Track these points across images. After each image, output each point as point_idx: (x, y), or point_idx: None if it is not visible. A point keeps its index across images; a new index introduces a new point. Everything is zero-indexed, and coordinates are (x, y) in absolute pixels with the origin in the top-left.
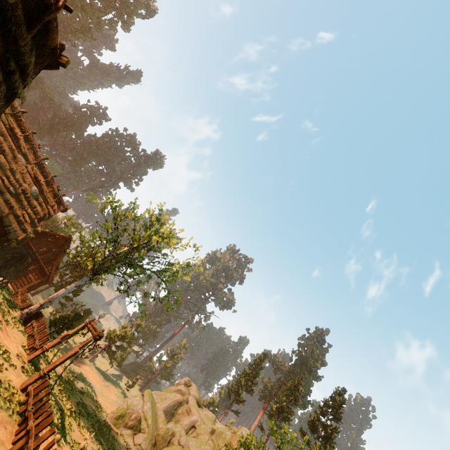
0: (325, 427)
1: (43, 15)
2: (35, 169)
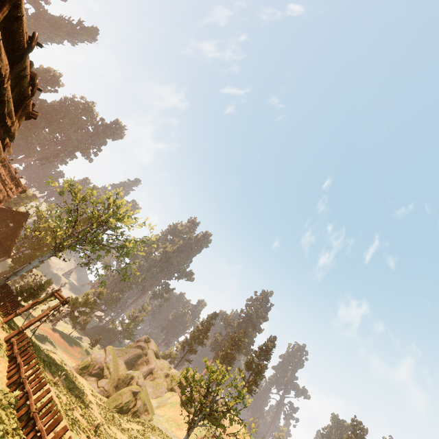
0: (257, 365)
1: (24, 101)
2: None
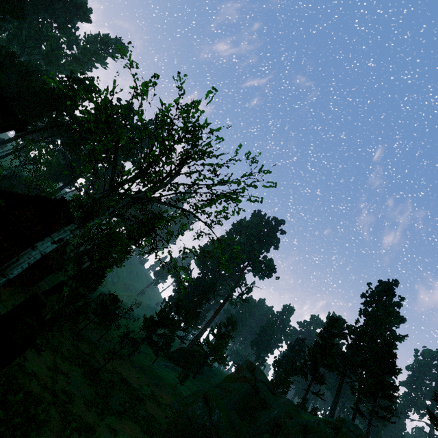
0: None
1: None
2: None
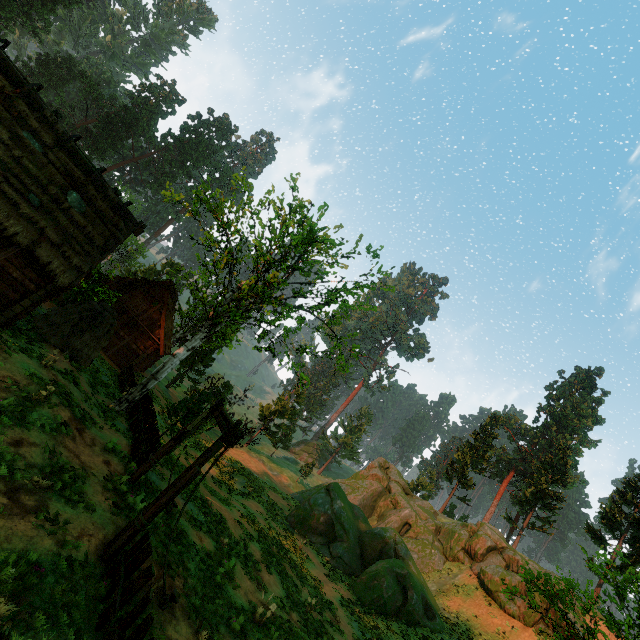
0: (635, 523)
1: None
2: (63, 158)
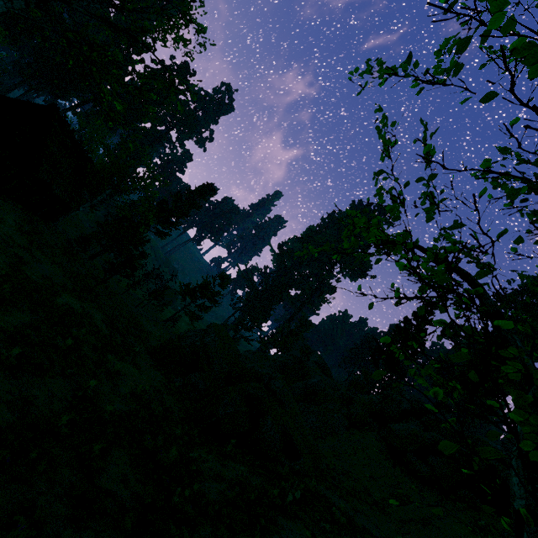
0: None
1: None
2: None
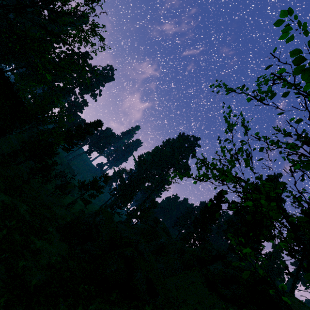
0: None
1: None
2: None
